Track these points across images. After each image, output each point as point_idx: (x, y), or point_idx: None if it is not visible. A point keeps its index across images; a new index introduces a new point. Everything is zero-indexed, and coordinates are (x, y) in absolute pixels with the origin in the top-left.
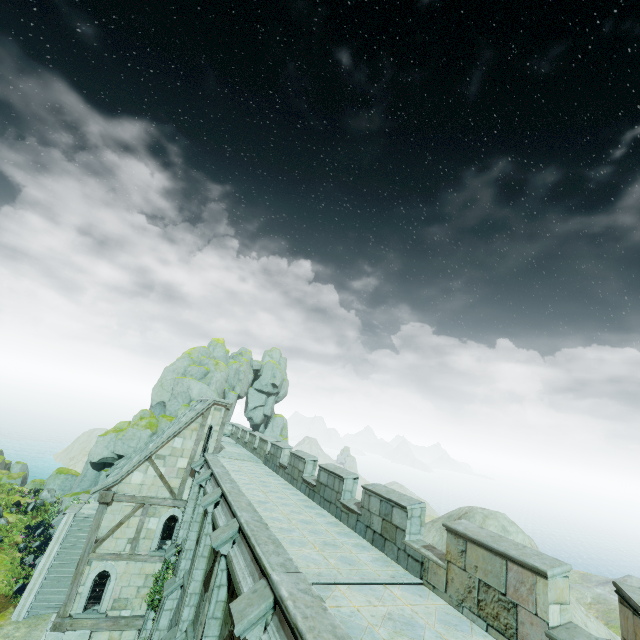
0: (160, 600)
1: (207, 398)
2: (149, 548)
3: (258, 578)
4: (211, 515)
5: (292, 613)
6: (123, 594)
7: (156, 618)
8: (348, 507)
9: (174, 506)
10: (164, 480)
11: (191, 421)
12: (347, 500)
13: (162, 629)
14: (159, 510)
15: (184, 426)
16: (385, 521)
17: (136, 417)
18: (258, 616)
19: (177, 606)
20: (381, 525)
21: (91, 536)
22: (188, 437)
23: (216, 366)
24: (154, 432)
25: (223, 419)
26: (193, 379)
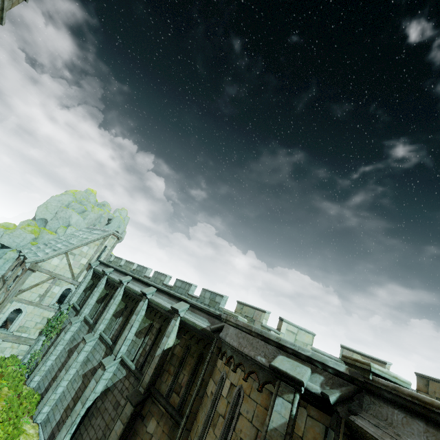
0: (51, 331)
1: (105, 229)
2: (50, 303)
3: (175, 303)
4: (124, 287)
5: (203, 305)
6: (26, 324)
7: (62, 334)
8: (192, 295)
9: (72, 283)
10: (71, 267)
11: (96, 239)
12: (191, 294)
13: (66, 340)
14: (62, 283)
15: (92, 241)
16: (212, 300)
17: (24, 223)
18: (185, 309)
19: (78, 330)
20: (209, 302)
21: (17, 287)
22: (92, 248)
23: (92, 208)
24: (36, 237)
25: (114, 244)
26: (75, 212)
